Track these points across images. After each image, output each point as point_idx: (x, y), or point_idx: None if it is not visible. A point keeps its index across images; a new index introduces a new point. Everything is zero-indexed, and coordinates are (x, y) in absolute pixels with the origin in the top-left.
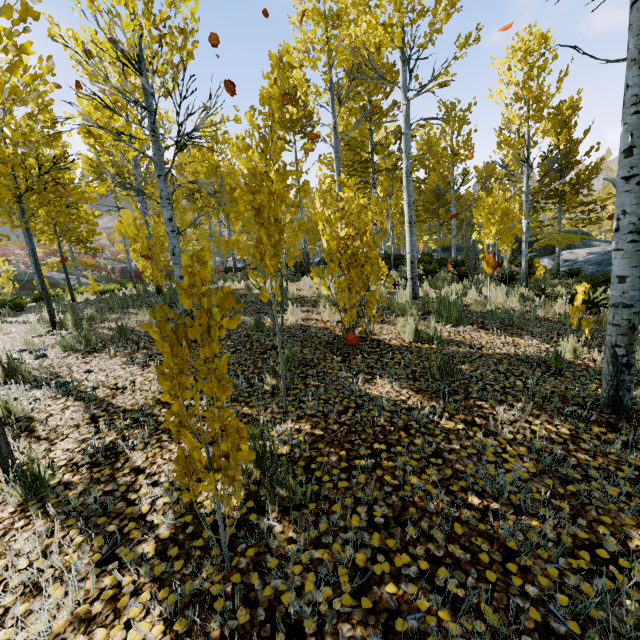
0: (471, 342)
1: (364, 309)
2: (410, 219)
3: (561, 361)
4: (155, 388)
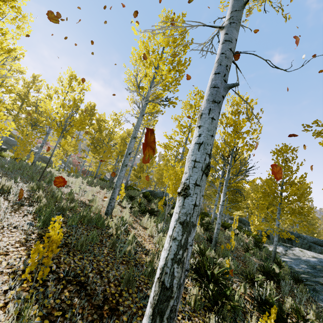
0: None
1: None
2: (123, 162)
3: None
4: None
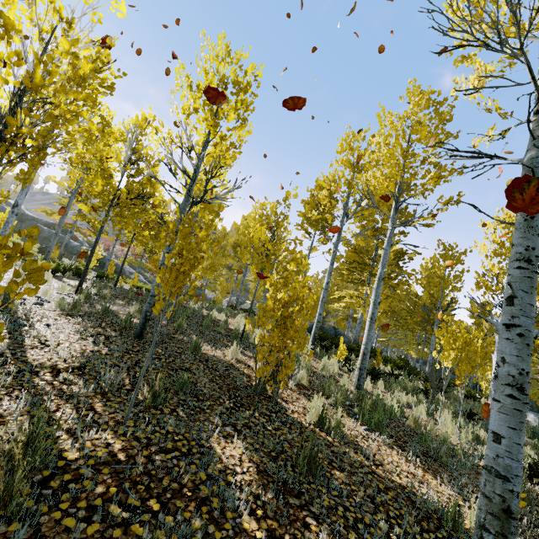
0: (373, 454)
1: (278, 370)
2: (372, 315)
3: (458, 528)
4: (65, 355)
